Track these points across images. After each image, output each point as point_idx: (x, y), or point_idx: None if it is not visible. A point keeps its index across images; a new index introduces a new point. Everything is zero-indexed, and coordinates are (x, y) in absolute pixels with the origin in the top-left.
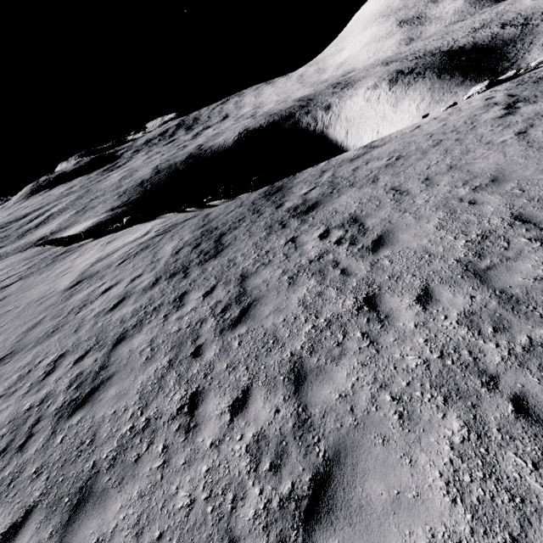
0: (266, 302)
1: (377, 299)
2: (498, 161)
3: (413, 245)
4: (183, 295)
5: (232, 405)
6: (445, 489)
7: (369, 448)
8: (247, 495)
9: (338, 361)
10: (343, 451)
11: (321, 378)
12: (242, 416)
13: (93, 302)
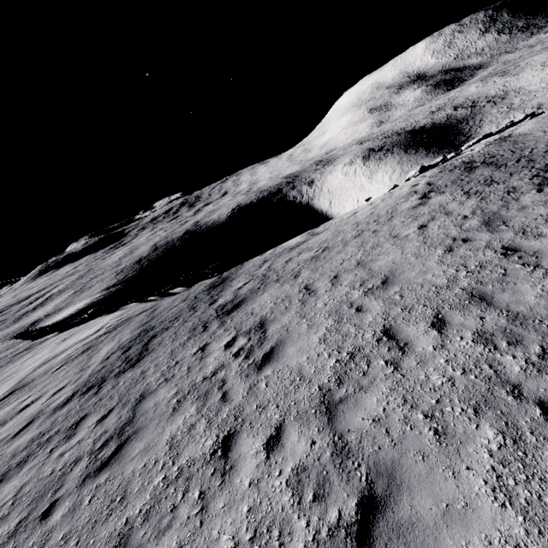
0: (143, 436)
1: (233, 440)
2: (395, 259)
3: (293, 363)
4: (81, 420)
5: None
6: None
7: None
8: None
9: (161, 538)
10: None
11: None
12: None
13: (6, 424)
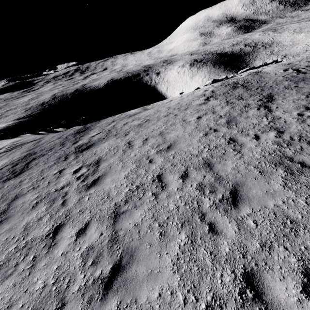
0: (10, 221)
1: (61, 228)
2: (179, 134)
3: (107, 187)
4: None
5: None
6: None
7: None
8: None
9: (4, 281)
10: None
11: None
12: None
13: None
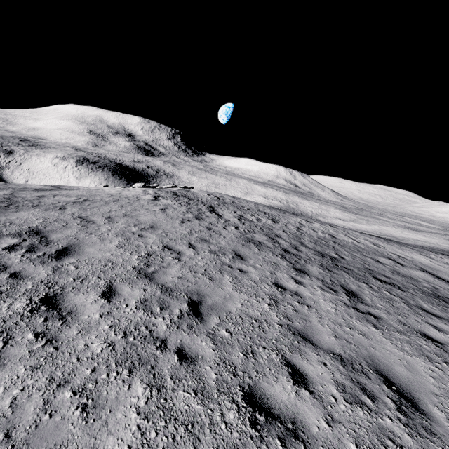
0: None
1: (59, 298)
2: (153, 219)
3: (99, 256)
4: None
5: None
6: None
7: None
8: None
9: None
10: None
11: None
12: None
13: None
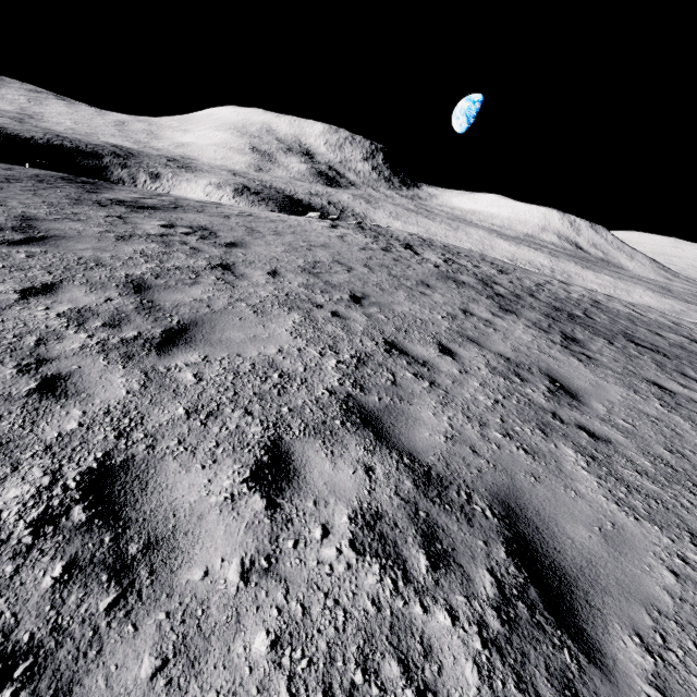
0: (80, 241)
1: (232, 267)
2: (326, 241)
3: (264, 253)
4: None
5: (22, 290)
6: (290, 334)
7: (228, 321)
8: (66, 338)
9: (192, 286)
10: (200, 321)
11: (171, 290)
12: (45, 297)
13: None
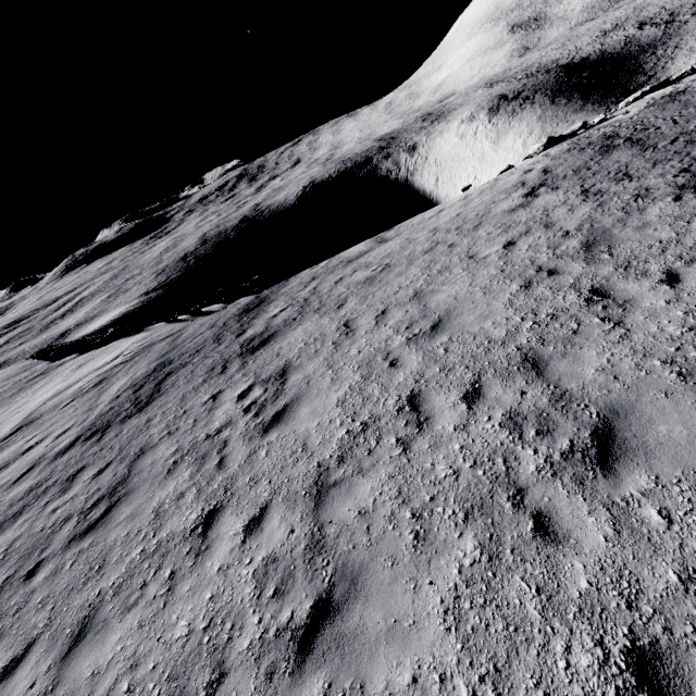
0: (132, 499)
1: (217, 517)
2: (459, 292)
3: (301, 429)
4: (79, 472)
5: (6, 667)
6: None
7: None
8: None
9: (126, 615)
10: None
11: (96, 640)
12: (3, 686)
13: (9, 466)
